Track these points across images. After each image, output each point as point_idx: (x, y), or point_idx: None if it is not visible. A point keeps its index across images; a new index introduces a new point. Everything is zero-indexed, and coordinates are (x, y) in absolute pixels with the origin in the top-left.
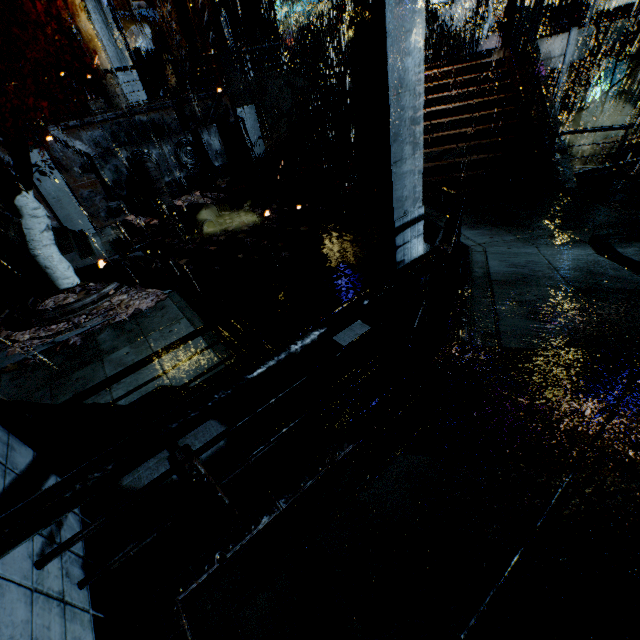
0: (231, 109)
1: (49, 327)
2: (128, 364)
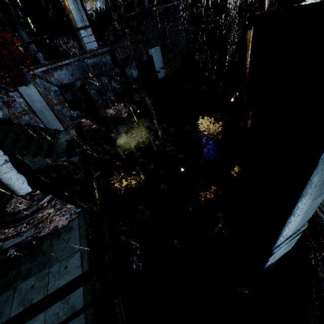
0: (145, 50)
1: (4, 230)
2: (27, 304)
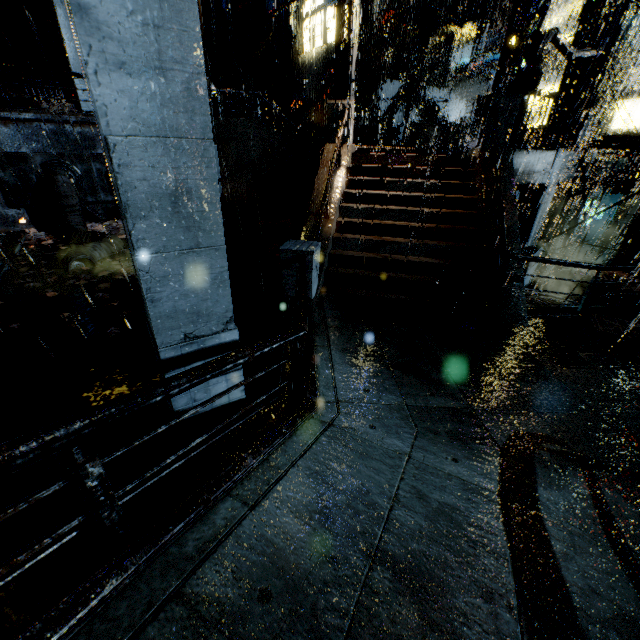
0: None
1: None
2: None
